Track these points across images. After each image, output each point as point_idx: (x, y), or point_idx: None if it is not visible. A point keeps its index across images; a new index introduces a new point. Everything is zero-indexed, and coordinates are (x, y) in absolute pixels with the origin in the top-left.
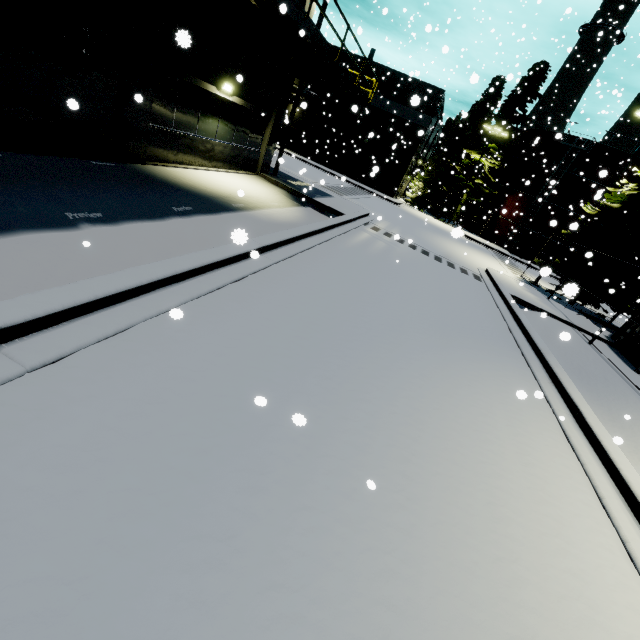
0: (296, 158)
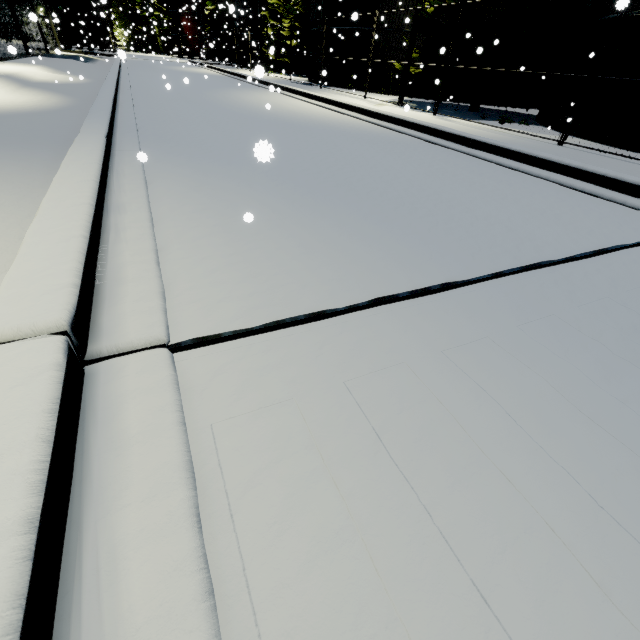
0: None
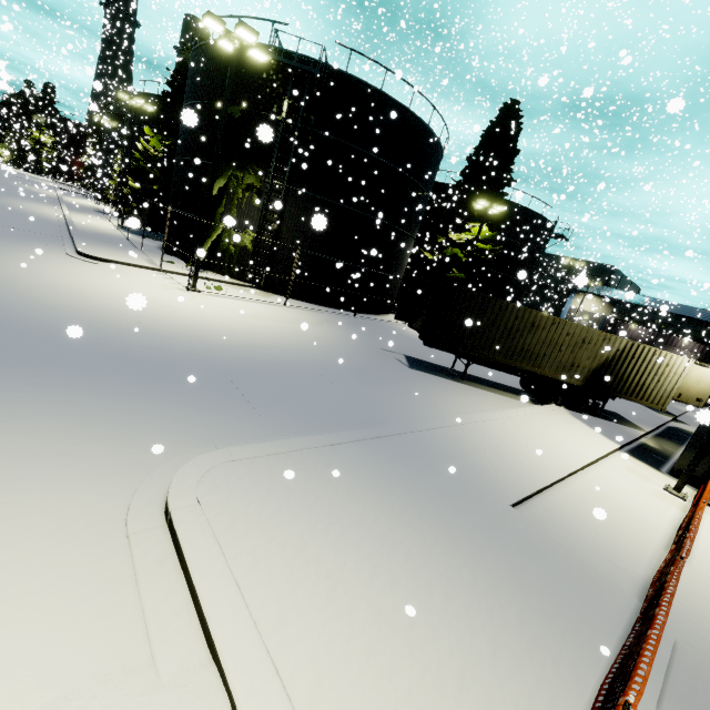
0: None
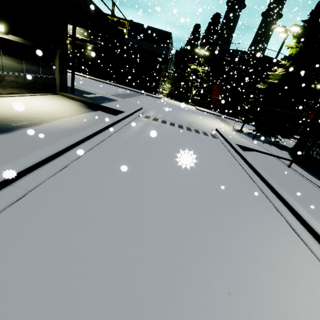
0: (96, 80)
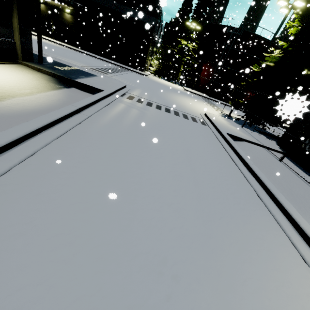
0: (76, 51)
